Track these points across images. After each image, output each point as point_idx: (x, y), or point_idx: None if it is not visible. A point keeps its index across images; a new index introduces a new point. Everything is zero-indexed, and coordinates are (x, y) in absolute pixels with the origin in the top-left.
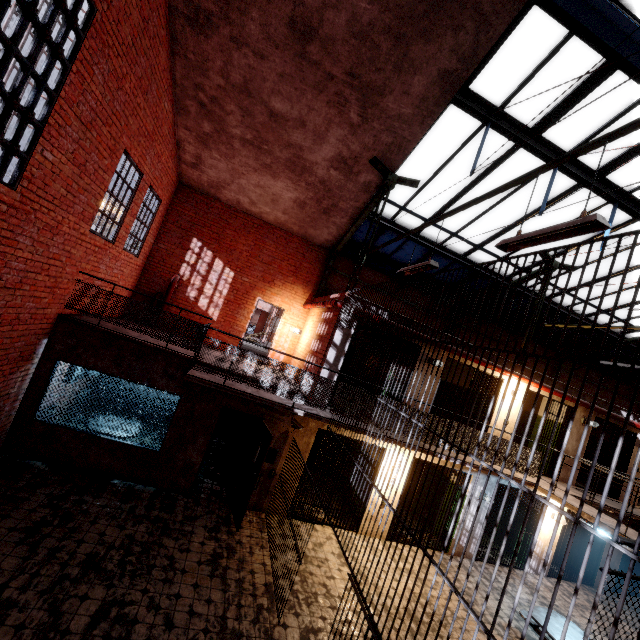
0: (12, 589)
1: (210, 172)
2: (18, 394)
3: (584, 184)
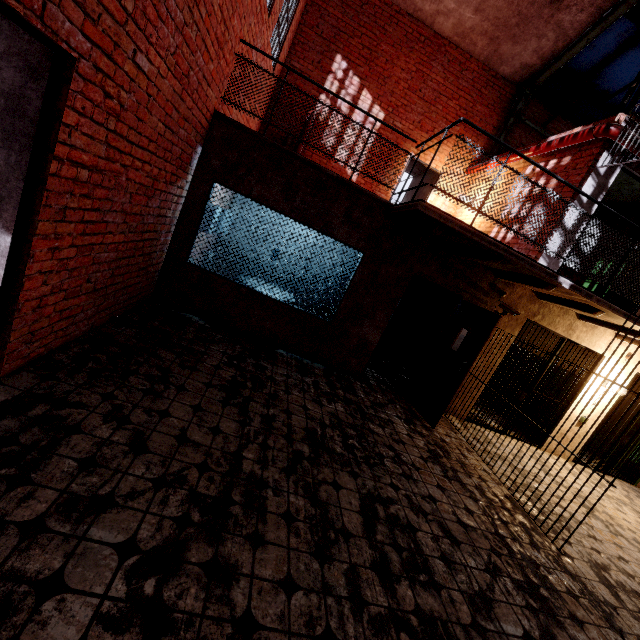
0: (249, 461)
1: None
2: (171, 223)
3: None
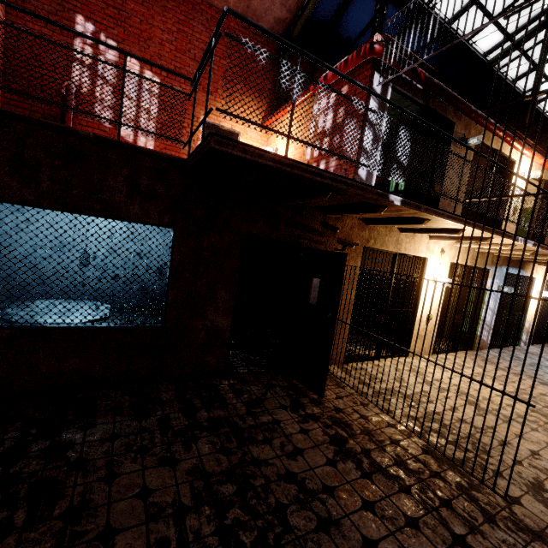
0: None
1: None
2: None
3: None
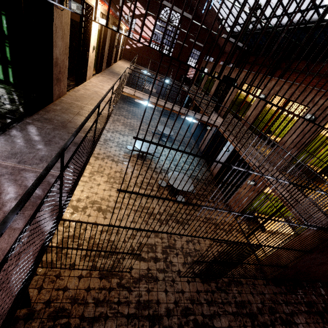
0: None
1: None
2: None
3: None
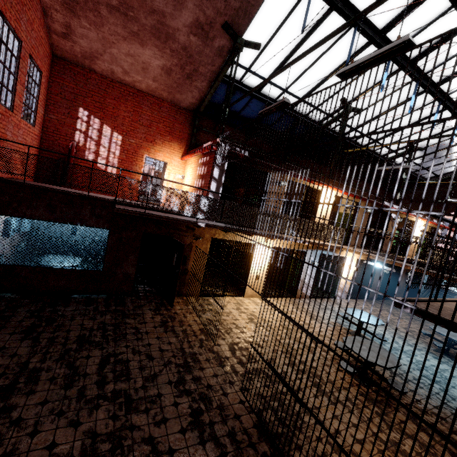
0: (34, 363)
1: (82, 42)
2: None
3: (372, 42)
